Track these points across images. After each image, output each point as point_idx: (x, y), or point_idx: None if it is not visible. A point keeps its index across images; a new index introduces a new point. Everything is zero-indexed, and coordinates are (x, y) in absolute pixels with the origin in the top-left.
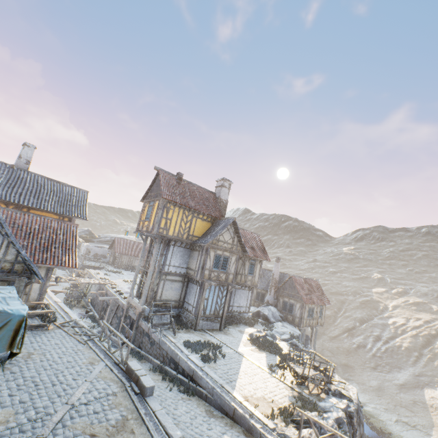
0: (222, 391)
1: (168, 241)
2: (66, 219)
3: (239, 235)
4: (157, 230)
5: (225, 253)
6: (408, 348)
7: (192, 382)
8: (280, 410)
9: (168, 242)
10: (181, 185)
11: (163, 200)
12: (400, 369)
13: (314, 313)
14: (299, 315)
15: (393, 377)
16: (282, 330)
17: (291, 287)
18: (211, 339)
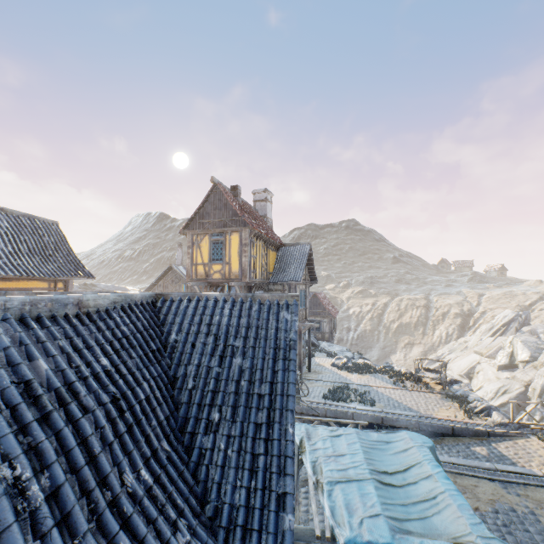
0: (425, 420)
1: (247, 286)
2: (60, 284)
3: (312, 263)
4: (250, 276)
5: (303, 287)
6: (371, 329)
7: (378, 428)
8: (466, 410)
9: (250, 288)
10: (241, 205)
11: (248, 231)
12: (371, 349)
13: (334, 324)
14: (329, 331)
15: (370, 356)
16: (336, 349)
17: (316, 305)
18: (326, 384)
